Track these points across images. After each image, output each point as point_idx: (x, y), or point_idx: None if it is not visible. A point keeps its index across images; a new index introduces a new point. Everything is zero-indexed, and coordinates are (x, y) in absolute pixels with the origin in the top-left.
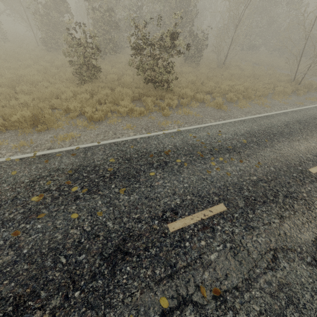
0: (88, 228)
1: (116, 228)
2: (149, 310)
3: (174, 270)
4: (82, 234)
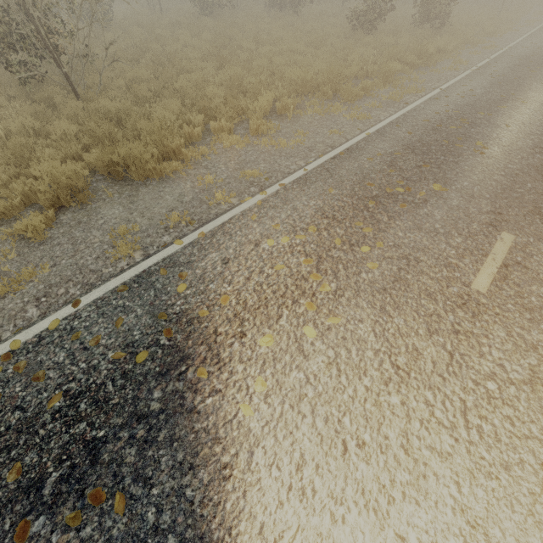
0: None
1: None
2: None
3: None
4: None
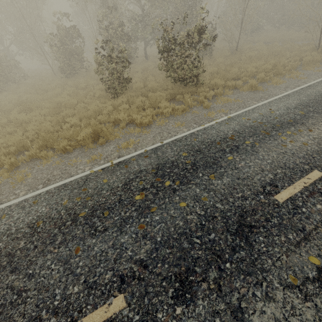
0: (202, 212)
1: (227, 208)
2: (304, 269)
3: (306, 233)
4: (199, 217)
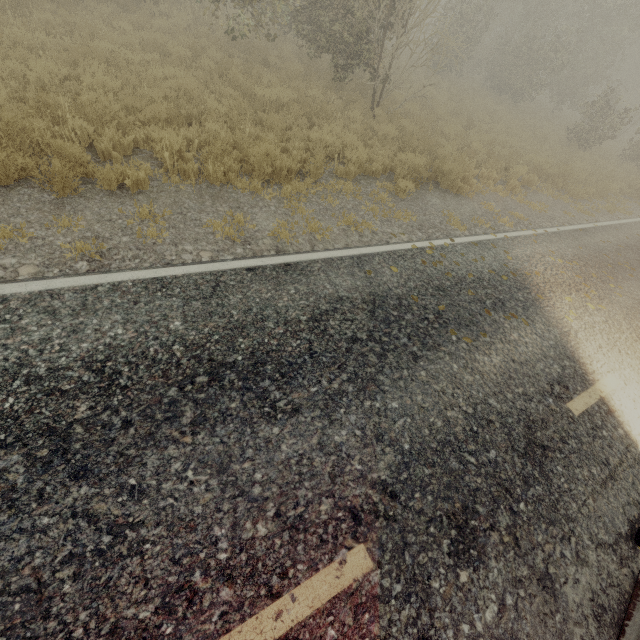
0: None
1: None
2: None
3: None
4: None
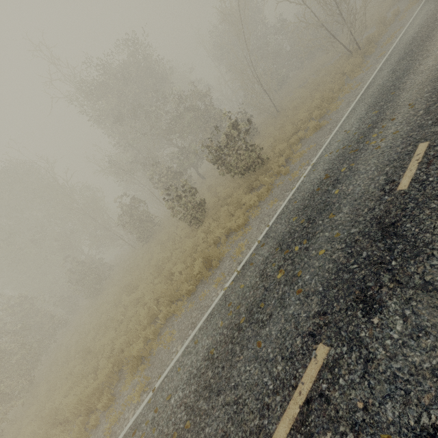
0: (342, 245)
1: (361, 227)
2: None
3: None
4: (343, 250)
